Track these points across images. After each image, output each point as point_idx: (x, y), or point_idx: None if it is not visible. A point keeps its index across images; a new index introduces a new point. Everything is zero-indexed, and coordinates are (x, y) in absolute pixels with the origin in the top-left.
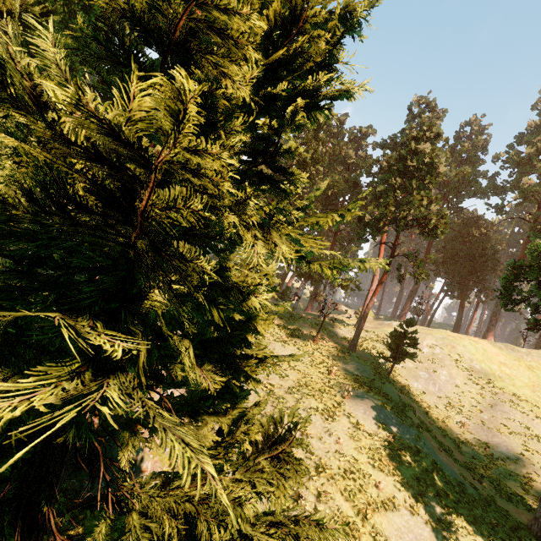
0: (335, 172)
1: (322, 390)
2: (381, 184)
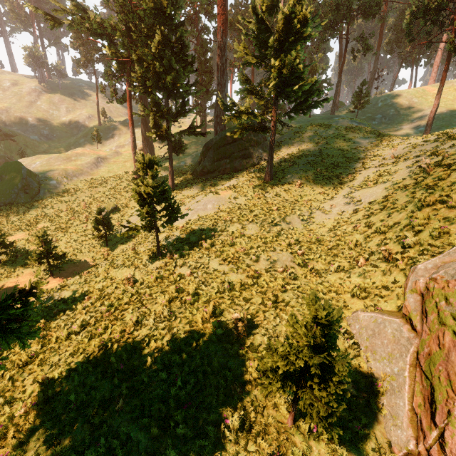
0: None
1: (320, 125)
2: None
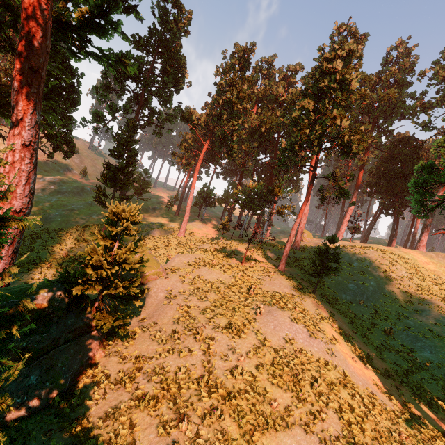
0: (268, 110)
1: (235, 309)
2: (298, 110)
